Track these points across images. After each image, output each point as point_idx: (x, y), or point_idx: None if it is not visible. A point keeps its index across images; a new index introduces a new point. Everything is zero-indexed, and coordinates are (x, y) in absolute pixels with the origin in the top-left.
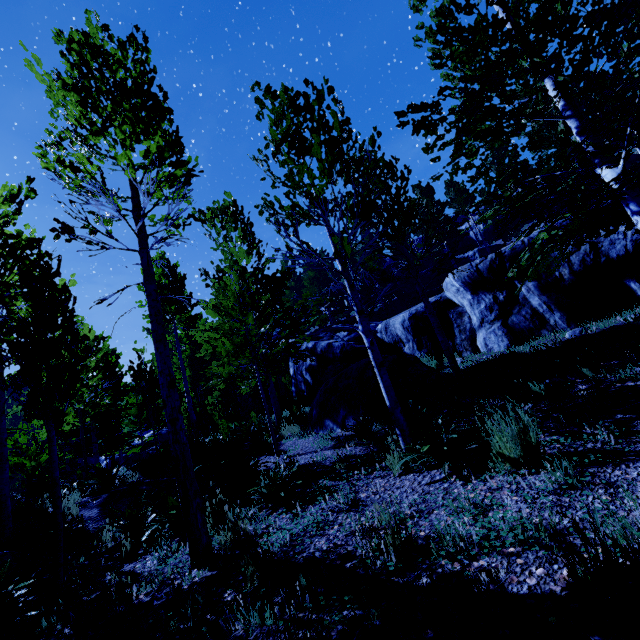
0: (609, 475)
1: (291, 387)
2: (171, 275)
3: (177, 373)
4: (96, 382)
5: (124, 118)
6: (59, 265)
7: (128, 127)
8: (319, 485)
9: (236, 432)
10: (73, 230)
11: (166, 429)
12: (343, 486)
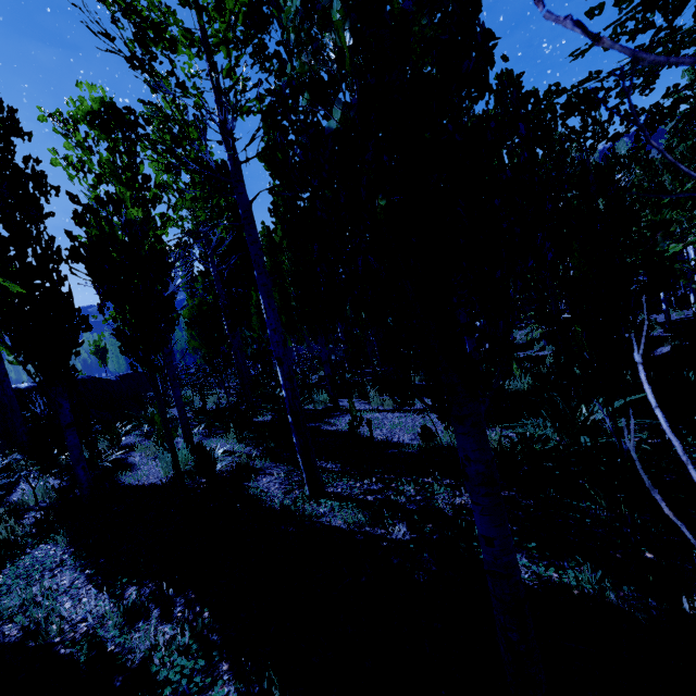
0: None
1: None
2: None
3: None
4: None
5: None
6: None
7: None
8: None
9: None
10: None
11: None
12: None
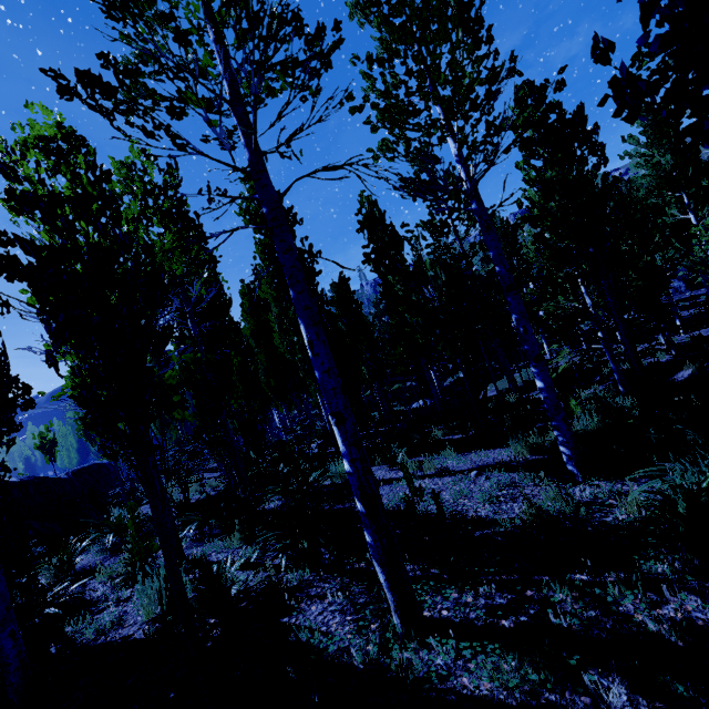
0: None
1: None
2: None
3: None
4: None
5: None
6: None
7: None
8: None
9: None
10: None
11: None
12: None
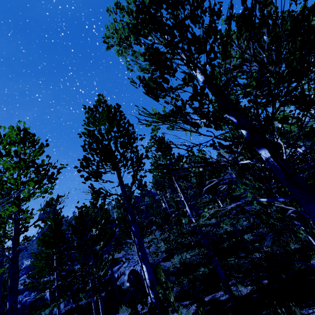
0: None
1: None
2: None
3: None
4: None
5: None
6: None
7: None
8: None
9: None
10: None
11: None
12: None
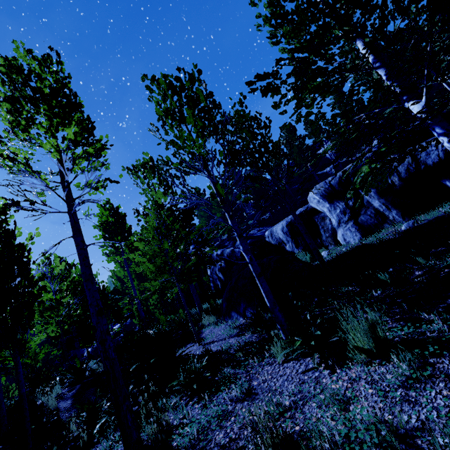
0: (447, 366)
1: (210, 283)
2: (115, 215)
3: (129, 283)
4: (70, 299)
5: (46, 115)
6: (13, 230)
7: (47, 122)
8: (223, 375)
9: (172, 324)
10: (19, 203)
11: (129, 321)
12: (241, 374)
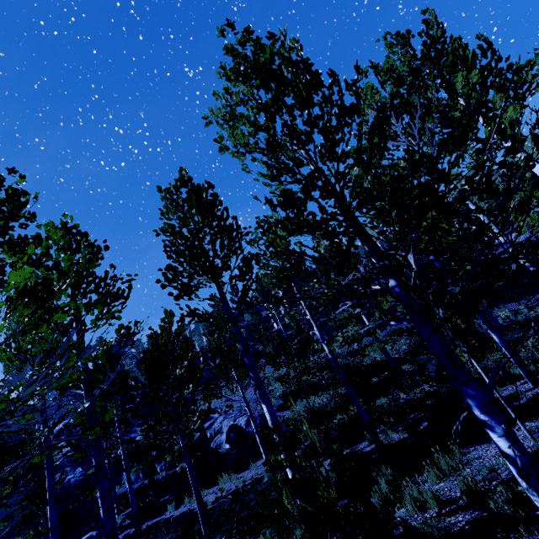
0: None
1: None
2: None
3: None
4: None
5: None
6: None
7: None
8: None
9: None
10: None
11: None
12: None
